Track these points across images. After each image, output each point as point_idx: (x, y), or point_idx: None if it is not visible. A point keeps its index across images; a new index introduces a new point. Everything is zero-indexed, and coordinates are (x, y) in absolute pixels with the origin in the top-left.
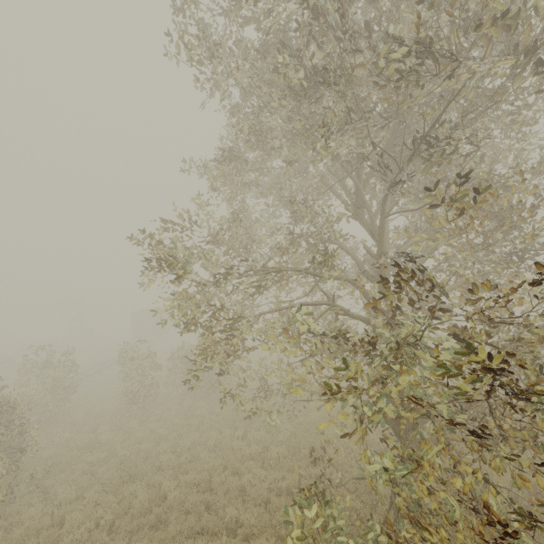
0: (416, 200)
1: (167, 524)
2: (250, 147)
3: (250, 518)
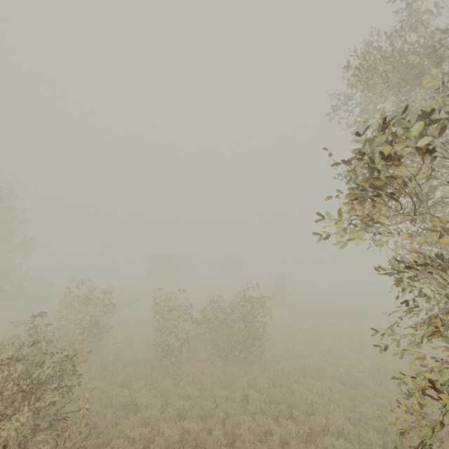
0: None
1: None
2: None
3: None
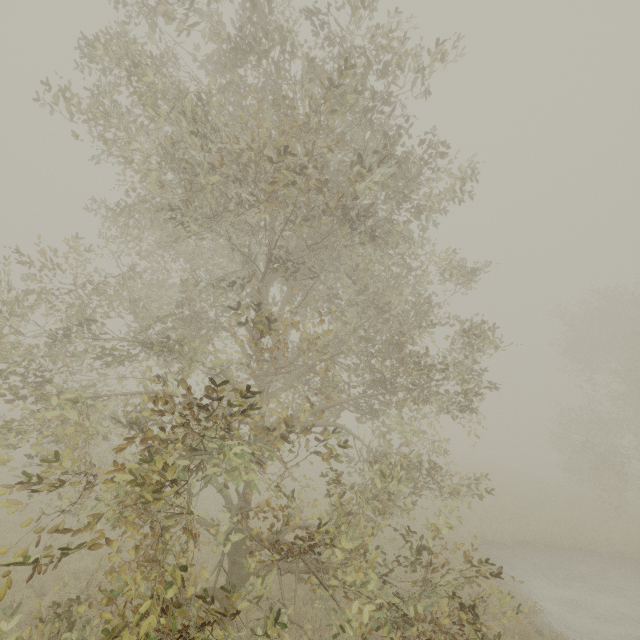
0: (315, 308)
1: None
2: (146, 208)
3: None
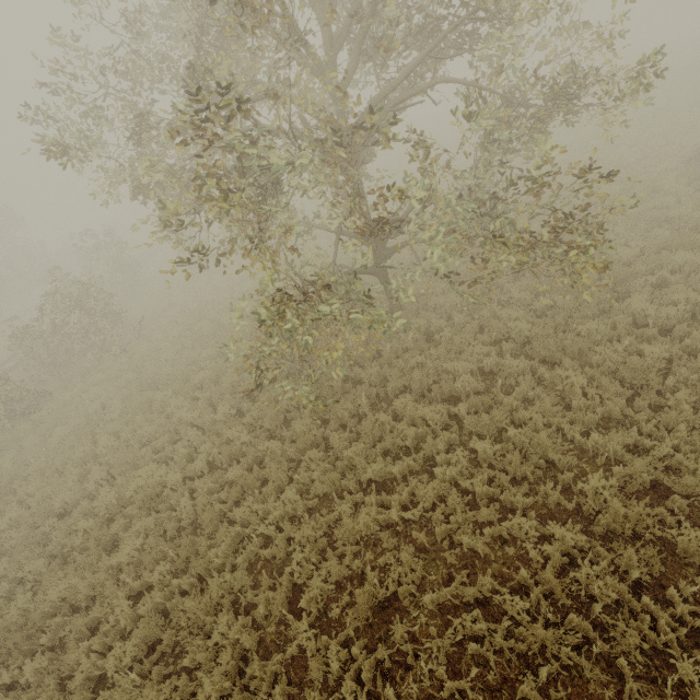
0: None
1: None
2: None
3: None
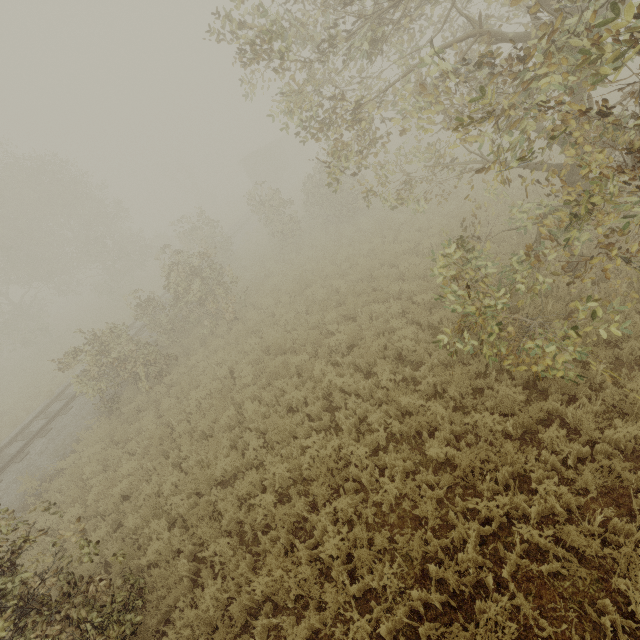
0: None
1: (345, 305)
2: None
3: (410, 288)
